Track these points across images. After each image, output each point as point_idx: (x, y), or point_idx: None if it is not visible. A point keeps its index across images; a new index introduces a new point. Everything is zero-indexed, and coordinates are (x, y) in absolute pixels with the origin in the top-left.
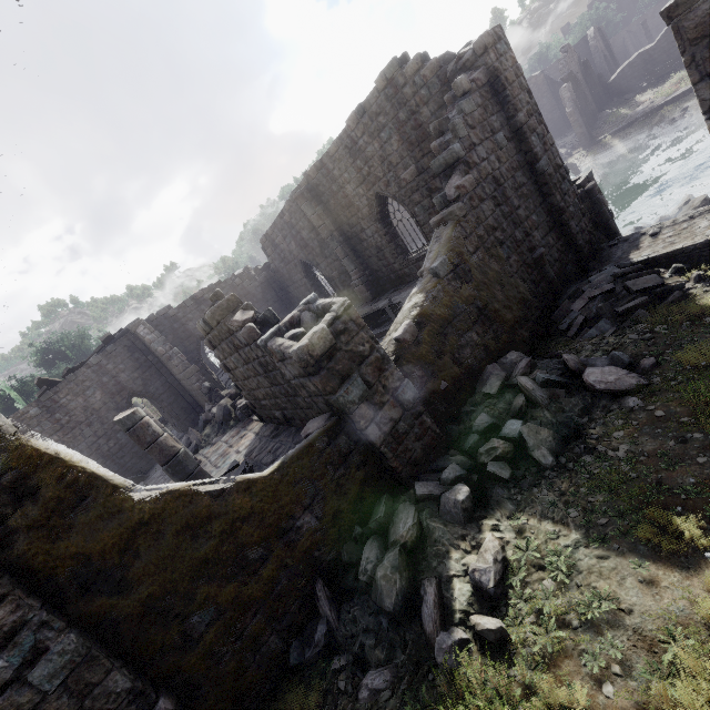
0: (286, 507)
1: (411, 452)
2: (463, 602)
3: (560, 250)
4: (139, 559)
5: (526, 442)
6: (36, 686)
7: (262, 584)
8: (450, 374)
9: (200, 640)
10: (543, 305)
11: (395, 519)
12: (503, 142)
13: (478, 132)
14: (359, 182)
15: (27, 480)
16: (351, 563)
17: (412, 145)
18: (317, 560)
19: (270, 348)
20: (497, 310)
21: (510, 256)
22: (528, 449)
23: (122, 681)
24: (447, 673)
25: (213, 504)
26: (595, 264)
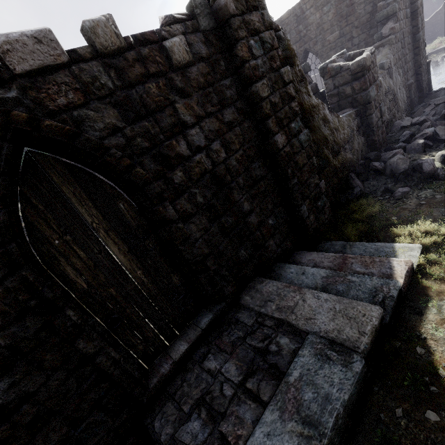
0: (345, 135)
1: (379, 137)
2: (438, 165)
3: (414, 87)
4: (312, 122)
5: (435, 136)
6: (300, 142)
7: (337, 163)
8: (386, 116)
9: (322, 172)
10: (407, 110)
11: (386, 153)
12: (408, 15)
13: (402, 3)
14: (296, 41)
15: (288, 59)
16: (361, 172)
17: (341, 18)
18: (348, 168)
19: (329, 68)
20: (398, 99)
21: (402, 77)
22: (438, 137)
23: (315, 162)
24: (443, 179)
25: (329, 115)
26: (428, 99)
